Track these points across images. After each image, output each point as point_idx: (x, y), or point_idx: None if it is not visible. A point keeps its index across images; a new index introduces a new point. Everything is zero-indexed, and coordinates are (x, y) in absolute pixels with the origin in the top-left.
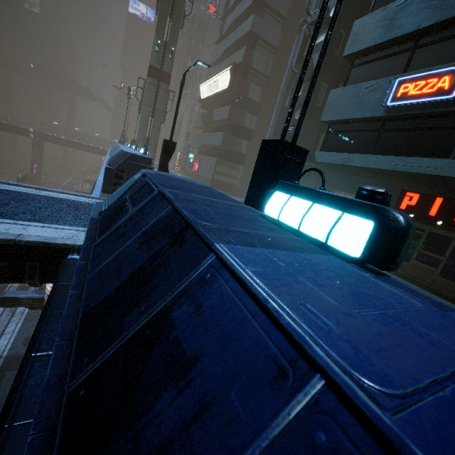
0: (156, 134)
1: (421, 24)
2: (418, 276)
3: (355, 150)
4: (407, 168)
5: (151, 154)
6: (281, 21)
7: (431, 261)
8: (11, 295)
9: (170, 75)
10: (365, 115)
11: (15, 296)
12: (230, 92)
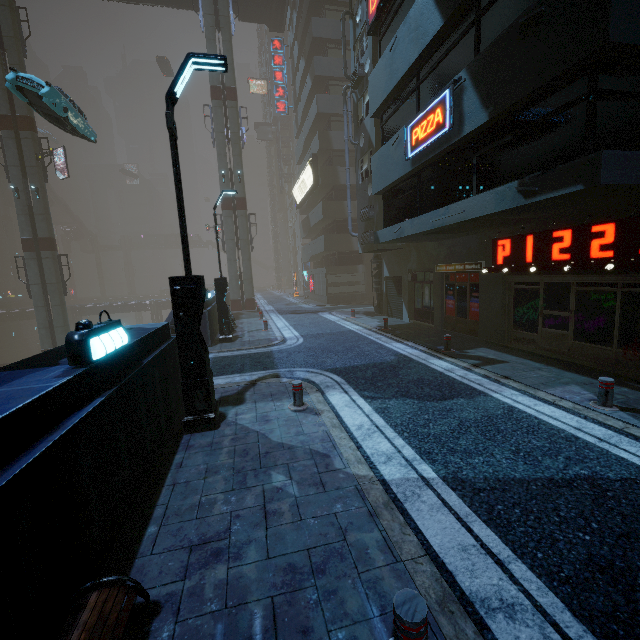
0: (247, 266)
1: (410, 61)
2: (553, 349)
3: (408, 216)
4: (442, 221)
5: (249, 290)
6: None
7: (560, 323)
8: None
9: (244, 199)
10: (399, 175)
11: None
12: (318, 187)
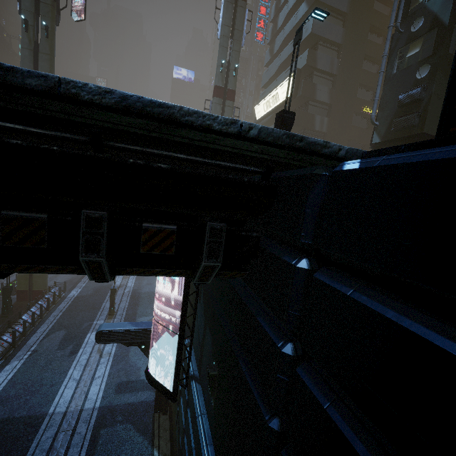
0: None
1: None
2: None
3: None
4: None
5: None
6: (341, 18)
7: None
8: (108, 328)
9: (234, 92)
10: None
11: (112, 329)
12: (295, 99)
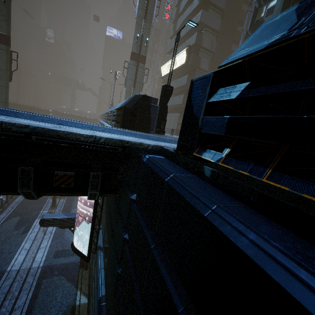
0: None
1: None
2: None
3: None
4: None
5: None
6: (220, 13)
7: None
8: (48, 217)
9: (145, 58)
10: None
11: (51, 218)
12: (186, 66)
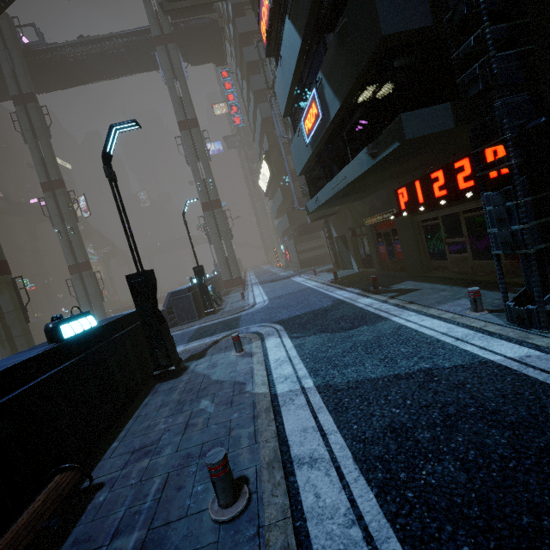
0: (230, 251)
1: (292, 72)
2: (461, 271)
3: (322, 187)
4: (337, 188)
5: (235, 270)
6: None
7: (460, 248)
8: None
9: (218, 200)
10: (307, 158)
11: None
12: (275, 176)
